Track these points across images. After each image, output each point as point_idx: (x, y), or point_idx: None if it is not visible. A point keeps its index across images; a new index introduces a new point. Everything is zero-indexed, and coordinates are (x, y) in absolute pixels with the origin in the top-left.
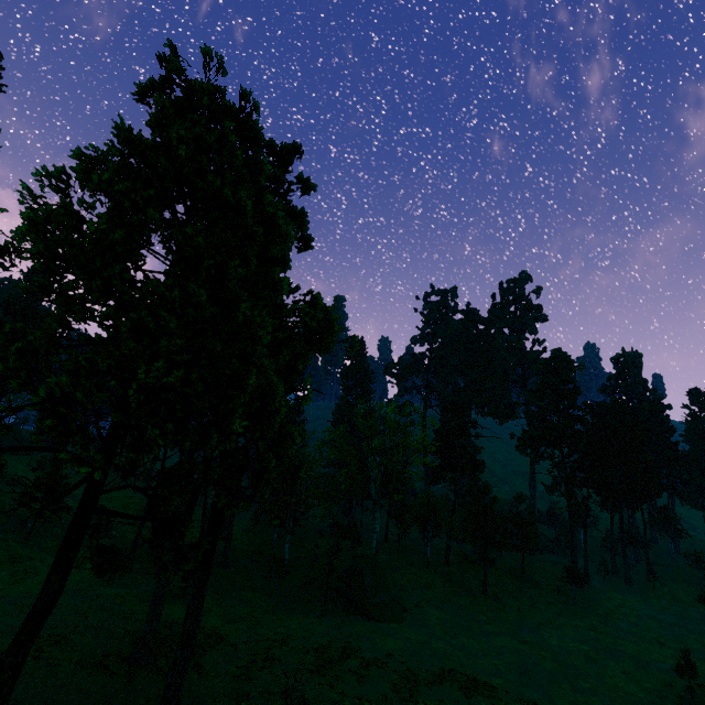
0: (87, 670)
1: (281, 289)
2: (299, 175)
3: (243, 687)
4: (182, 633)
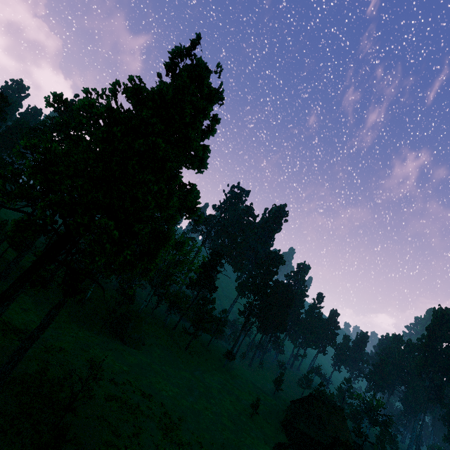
0: None
1: (192, 194)
2: (215, 114)
3: (48, 358)
4: (41, 323)
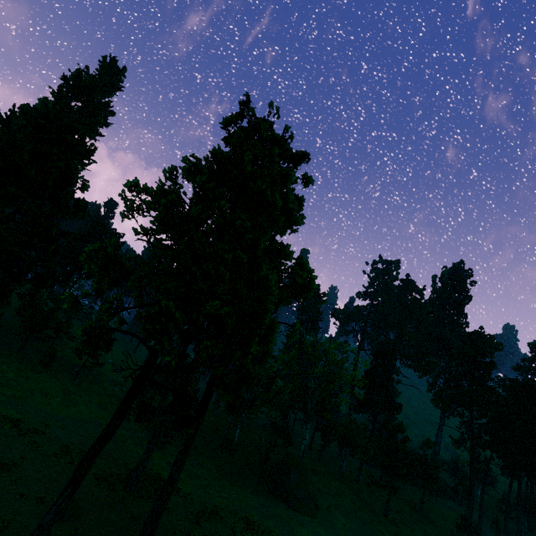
0: (99, 481)
1: (288, 258)
2: (304, 174)
3: (194, 530)
4: (169, 476)
